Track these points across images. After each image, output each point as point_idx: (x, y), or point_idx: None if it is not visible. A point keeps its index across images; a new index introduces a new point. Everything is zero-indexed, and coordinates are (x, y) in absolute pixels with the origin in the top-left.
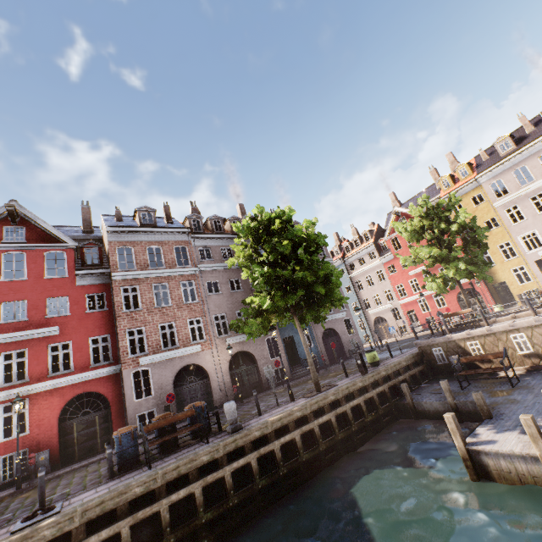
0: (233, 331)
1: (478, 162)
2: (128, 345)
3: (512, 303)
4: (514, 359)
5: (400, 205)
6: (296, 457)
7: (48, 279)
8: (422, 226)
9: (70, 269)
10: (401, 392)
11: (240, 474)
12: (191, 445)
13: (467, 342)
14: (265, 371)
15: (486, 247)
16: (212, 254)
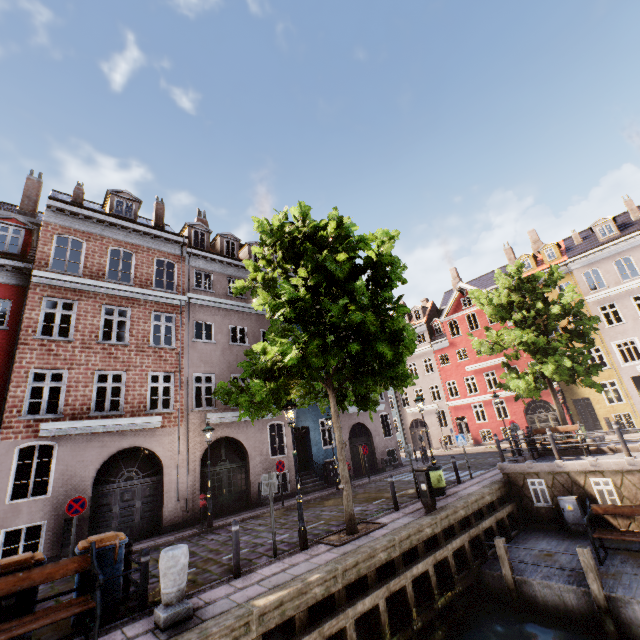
0: (220, 404)
1: (568, 245)
2: (26, 396)
3: (595, 427)
4: None
5: None
6: None
7: None
8: (510, 301)
9: None
10: (486, 550)
11: None
12: None
13: (591, 478)
14: (263, 482)
15: (592, 344)
16: (213, 283)
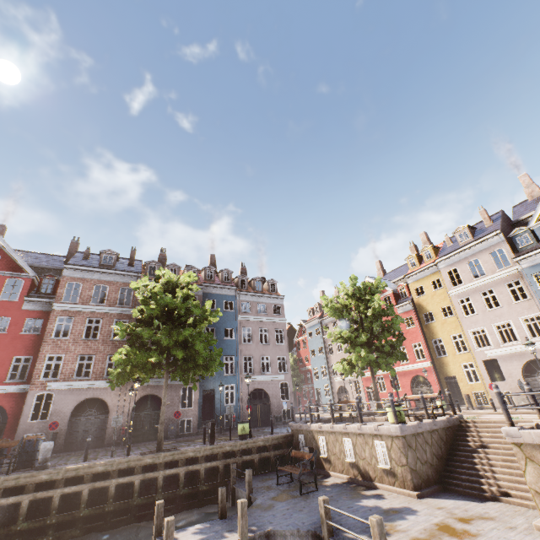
0: None
1: (443, 246)
2: (44, 368)
3: (462, 402)
4: (344, 465)
5: (383, 274)
6: (77, 510)
7: (1, 300)
8: (346, 305)
9: (22, 295)
10: (241, 473)
11: (10, 511)
12: (1, 474)
13: (319, 435)
14: (114, 420)
15: (402, 338)
16: None
